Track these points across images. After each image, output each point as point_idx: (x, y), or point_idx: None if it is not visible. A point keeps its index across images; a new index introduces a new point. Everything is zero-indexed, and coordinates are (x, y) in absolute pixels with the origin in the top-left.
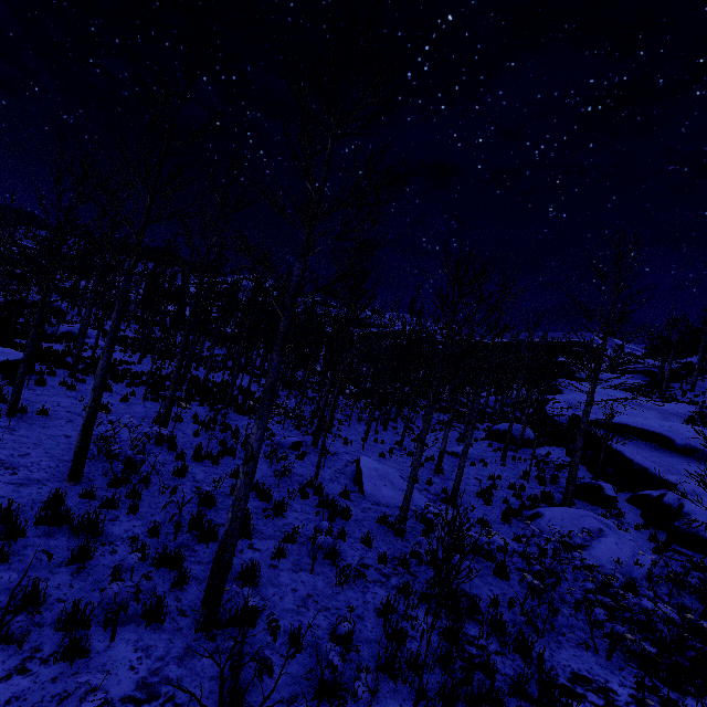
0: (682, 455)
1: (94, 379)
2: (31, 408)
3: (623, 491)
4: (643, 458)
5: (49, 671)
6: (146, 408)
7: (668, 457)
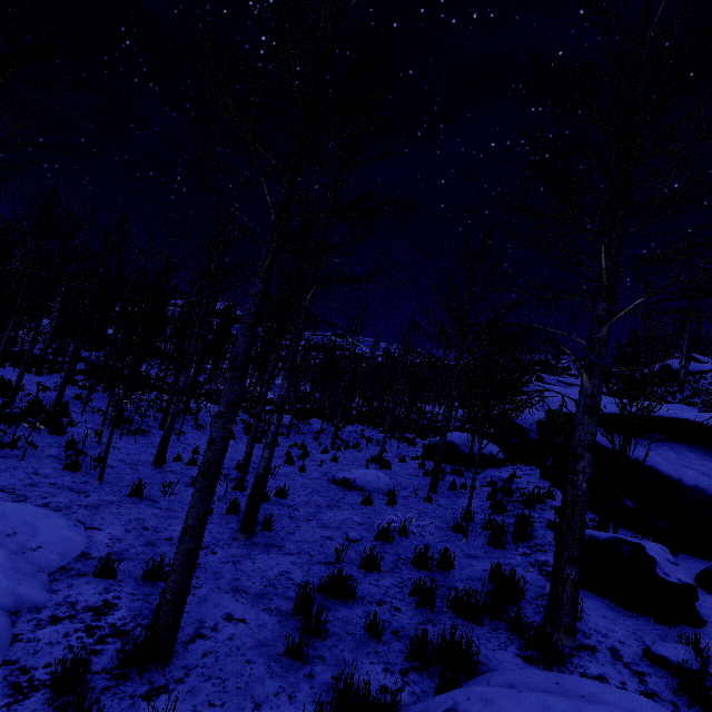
0: None
1: None
2: None
3: (674, 551)
4: (702, 475)
5: None
6: None
7: None
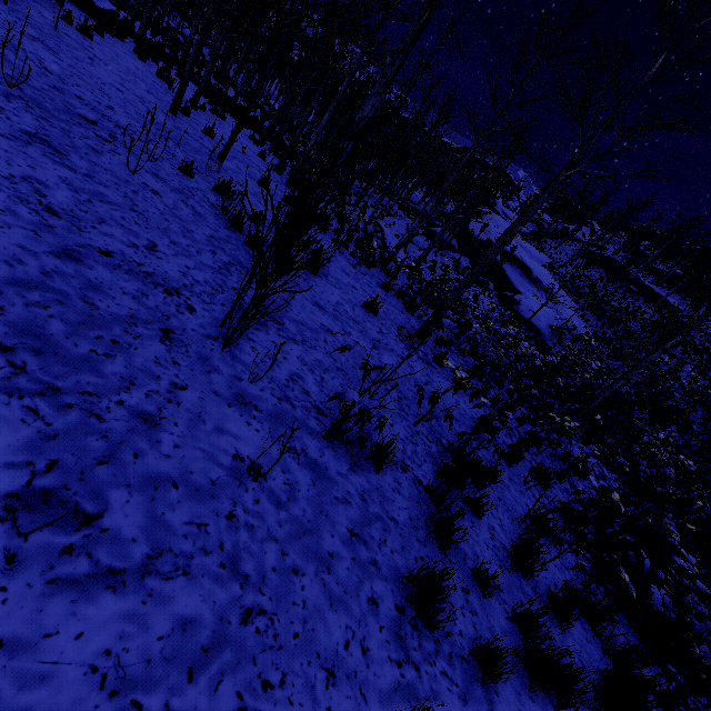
0: (531, 282)
1: (319, 127)
2: (186, 97)
3: (494, 290)
4: (513, 277)
5: (365, 268)
6: (228, 119)
7: (524, 281)
